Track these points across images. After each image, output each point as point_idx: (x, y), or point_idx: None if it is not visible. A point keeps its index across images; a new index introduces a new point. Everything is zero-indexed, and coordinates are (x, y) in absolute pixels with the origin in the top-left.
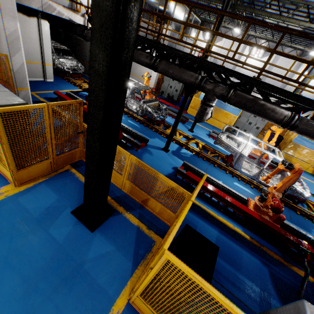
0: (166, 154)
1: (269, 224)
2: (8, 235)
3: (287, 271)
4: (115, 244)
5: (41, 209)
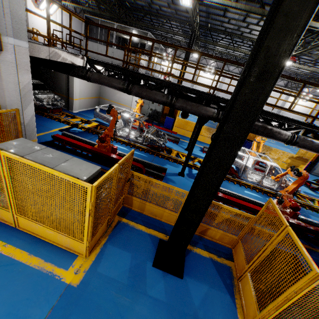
0: (184, 178)
1: (293, 221)
2: (116, 314)
3: (317, 255)
4: (206, 282)
5: (125, 273)
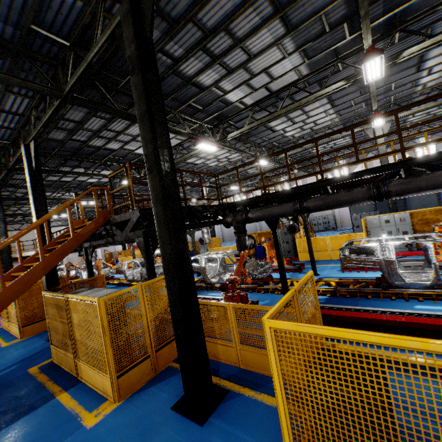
0: None
1: None
2: None
3: None
4: None
5: None
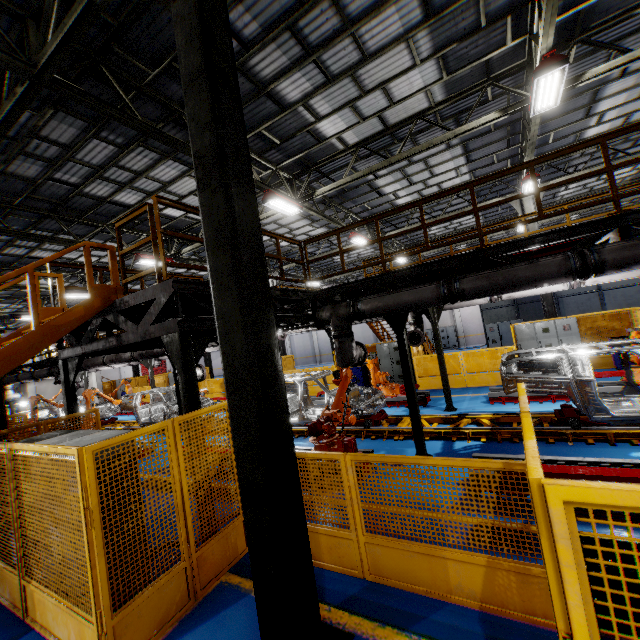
0: None
1: None
2: None
3: None
4: None
5: None
